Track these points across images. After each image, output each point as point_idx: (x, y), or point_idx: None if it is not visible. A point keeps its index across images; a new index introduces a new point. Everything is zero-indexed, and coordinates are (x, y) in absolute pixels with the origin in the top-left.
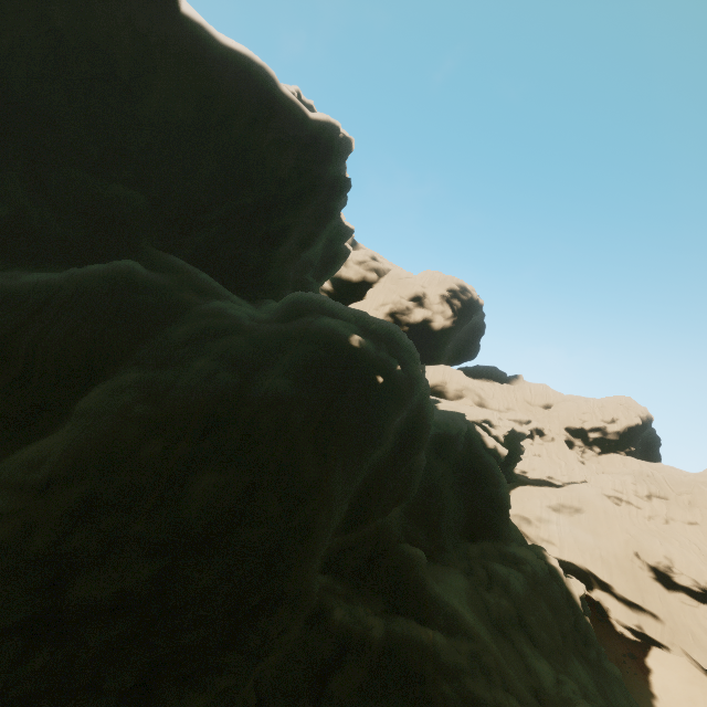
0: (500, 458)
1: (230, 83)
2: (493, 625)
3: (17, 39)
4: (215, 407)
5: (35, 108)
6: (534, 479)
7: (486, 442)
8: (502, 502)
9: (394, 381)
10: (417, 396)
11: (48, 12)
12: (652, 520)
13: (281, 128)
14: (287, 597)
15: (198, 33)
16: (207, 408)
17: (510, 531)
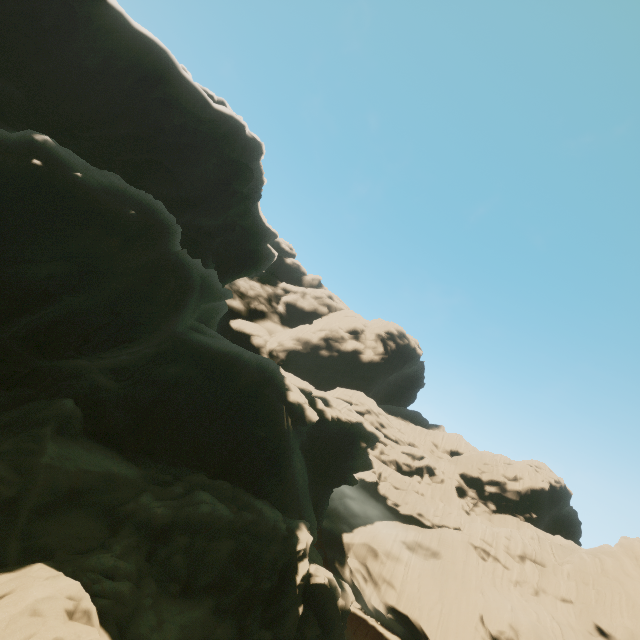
0: (305, 421)
1: (135, 54)
2: (107, 513)
3: None
4: None
5: None
6: (404, 515)
7: (288, 394)
8: (280, 458)
9: (64, 179)
10: (114, 227)
11: None
12: (519, 587)
13: (172, 95)
14: None
15: (118, 18)
16: None
17: (284, 500)
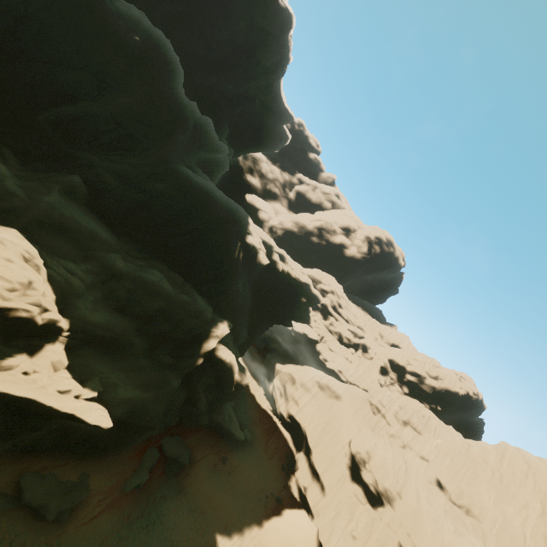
0: (255, 261)
1: None
2: (85, 249)
3: None
4: None
5: None
6: (329, 369)
7: (247, 237)
8: (226, 277)
9: None
10: (121, 48)
11: None
12: (392, 438)
13: None
14: None
15: None
16: None
17: (222, 307)
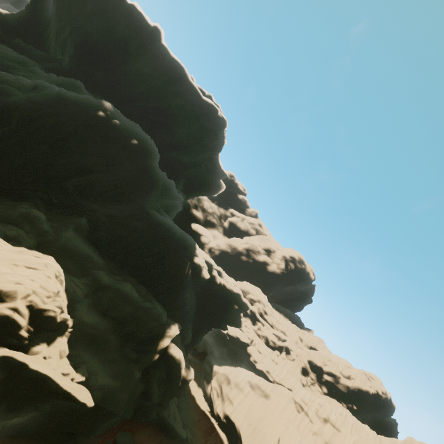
0: (200, 276)
1: (168, 68)
2: (83, 268)
3: (101, 27)
4: (40, 85)
5: (94, 44)
6: (258, 370)
7: (195, 258)
8: (178, 288)
9: (110, 122)
10: (126, 147)
11: (117, 26)
12: (315, 436)
13: (181, 90)
14: (0, 136)
15: (164, 50)
16: (37, 84)
17: (174, 312)
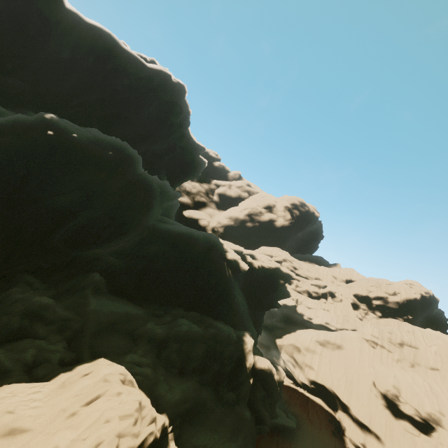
0: (240, 270)
1: (90, 40)
2: (130, 334)
3: None
4: None
5: None
6: (316, 324)
7: (227, 255)
8: (227, 295)
9: (67, 140)
10: (102, 165)
11: None
12: (399, 363)
13: (119, 64)
14: None
15: (75, 17)
16: None
17: (233, 320)
